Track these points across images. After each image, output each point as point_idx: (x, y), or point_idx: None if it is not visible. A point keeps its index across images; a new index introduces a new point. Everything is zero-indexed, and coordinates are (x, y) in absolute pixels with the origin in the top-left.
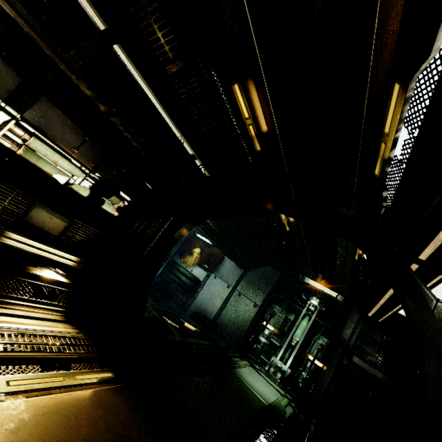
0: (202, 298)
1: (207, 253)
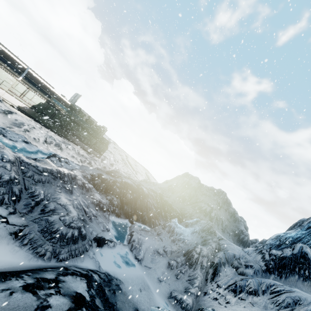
0: None
1: None
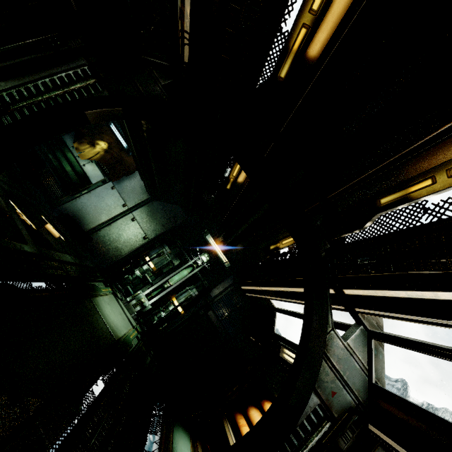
0: (84, 202)
1: (115, 155)
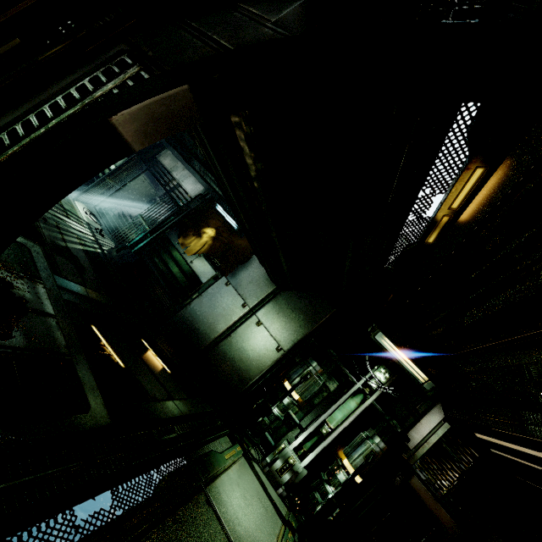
0: (195, 309)
1: (225, 241)
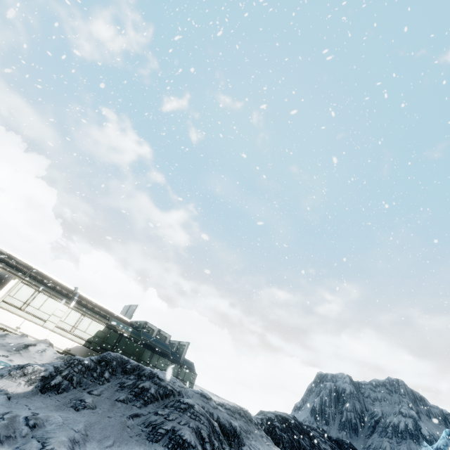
0: None
1: None
